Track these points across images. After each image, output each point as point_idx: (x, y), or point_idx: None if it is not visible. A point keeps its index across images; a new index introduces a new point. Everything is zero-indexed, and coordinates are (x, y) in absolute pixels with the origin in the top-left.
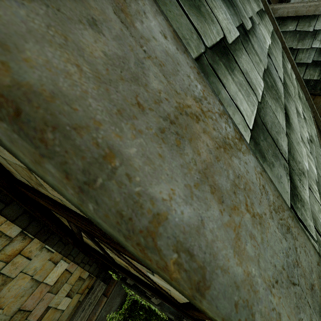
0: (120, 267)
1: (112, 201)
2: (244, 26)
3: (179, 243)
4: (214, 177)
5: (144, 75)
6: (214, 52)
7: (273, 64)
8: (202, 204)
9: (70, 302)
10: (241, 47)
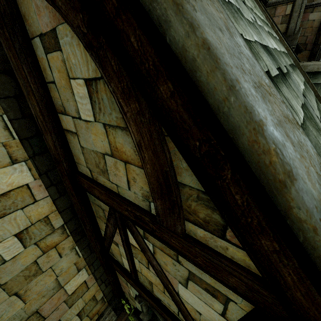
0: (141, 286)
1: (242, 99)
2: (281, 69)
3: (275, 142)
4: (286, 129)
5: (242, 59)
6: None
7: (309, 103)
8: (282, 136)
9: None
10: (281, 81)
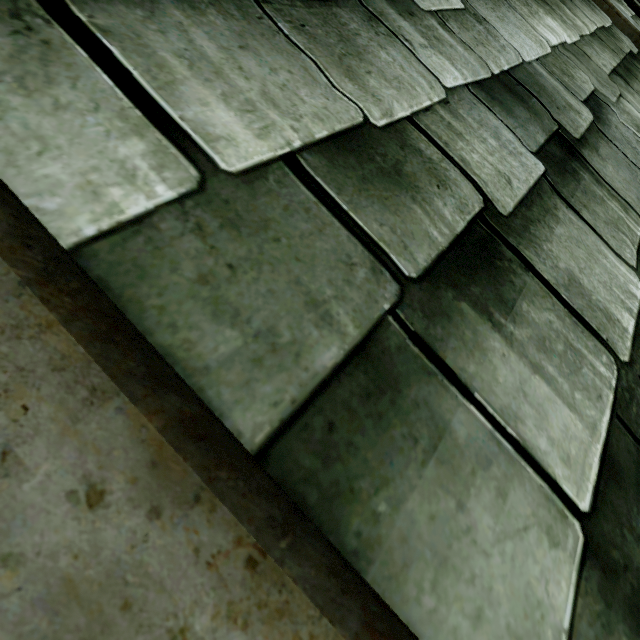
0: None
1: None
2: (565, 133)
3: None
4: None
5: None
6: (441, 280)
7: None
8: None
9: None
10: (549, 204)
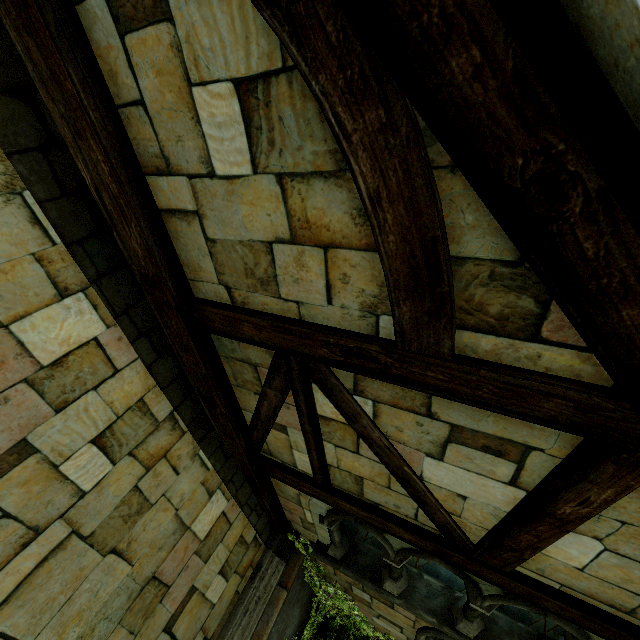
0: (338, 492)
1: None
2: None
3: None
4: None
5: None
6: None
7: None
8: None
9: (225, 590)
10: None
